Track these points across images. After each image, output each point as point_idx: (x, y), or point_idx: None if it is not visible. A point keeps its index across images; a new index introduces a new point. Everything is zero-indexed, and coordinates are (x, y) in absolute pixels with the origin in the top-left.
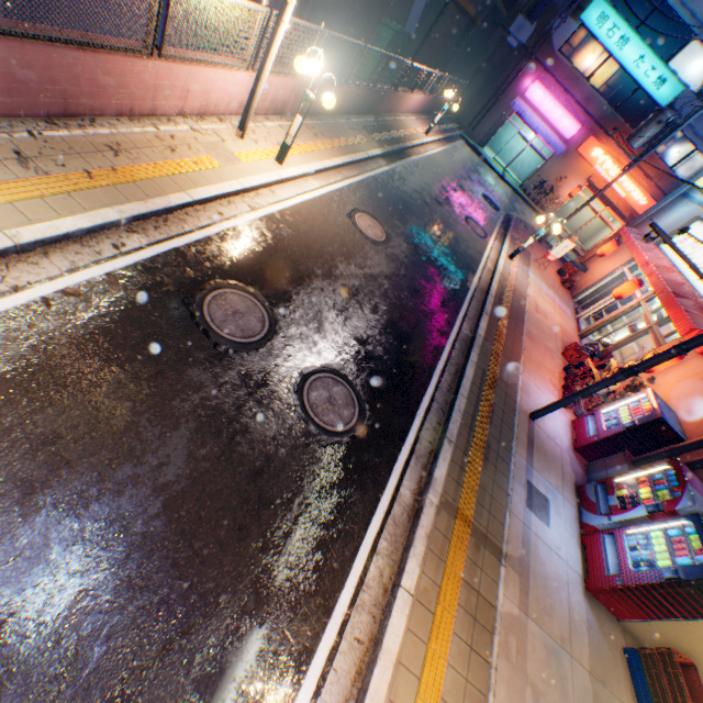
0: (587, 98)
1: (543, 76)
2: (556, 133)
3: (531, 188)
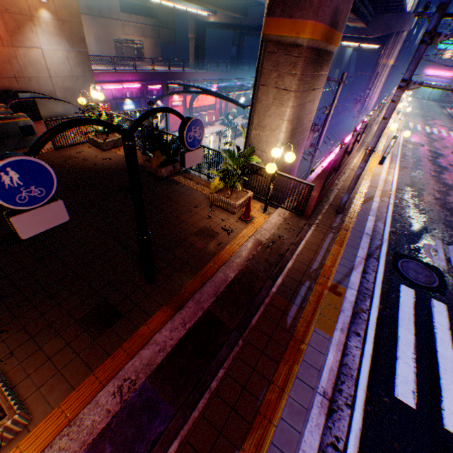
0: (451, 65)
1: (430, 67)
2: (444, 79)
3: (442, 99)
